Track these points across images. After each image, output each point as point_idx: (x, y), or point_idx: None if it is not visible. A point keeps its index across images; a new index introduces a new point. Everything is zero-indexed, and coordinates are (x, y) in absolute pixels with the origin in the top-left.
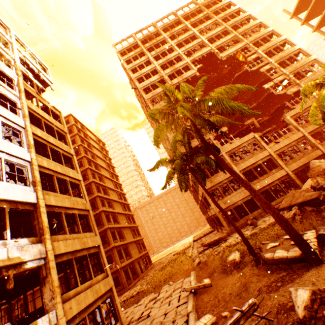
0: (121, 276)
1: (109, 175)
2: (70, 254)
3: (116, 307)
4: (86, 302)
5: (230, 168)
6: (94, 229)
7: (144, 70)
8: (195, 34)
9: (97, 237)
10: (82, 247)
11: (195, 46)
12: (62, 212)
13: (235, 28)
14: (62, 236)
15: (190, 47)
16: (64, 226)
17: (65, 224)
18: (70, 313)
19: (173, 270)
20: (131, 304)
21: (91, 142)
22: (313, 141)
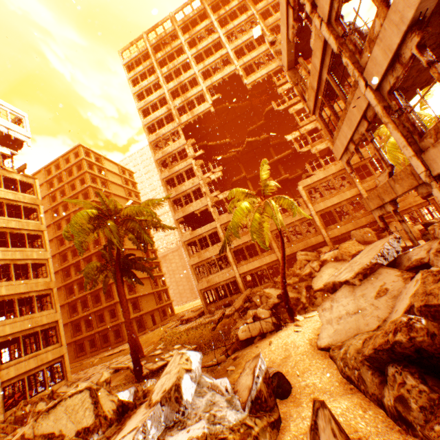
0: (122, 329)
1: None
2: (18, 333)
3: (65, 369)
4: (27, 368)
5: (121, 291)
6: (55, 306)
7: (152, 97)
8: (221, 39)
9: (56, 313)
10: (33, 325)
11: (217, 62)
12: (16, 298)
13: (276, 31)
14: (11, 320)
15: (210, 64)
16: (16, 310)
17: (17, 309)
18: (8, 376)
19: (149, 338)
20: (107, 360)
21: (108, 178)
22: (318, 223)
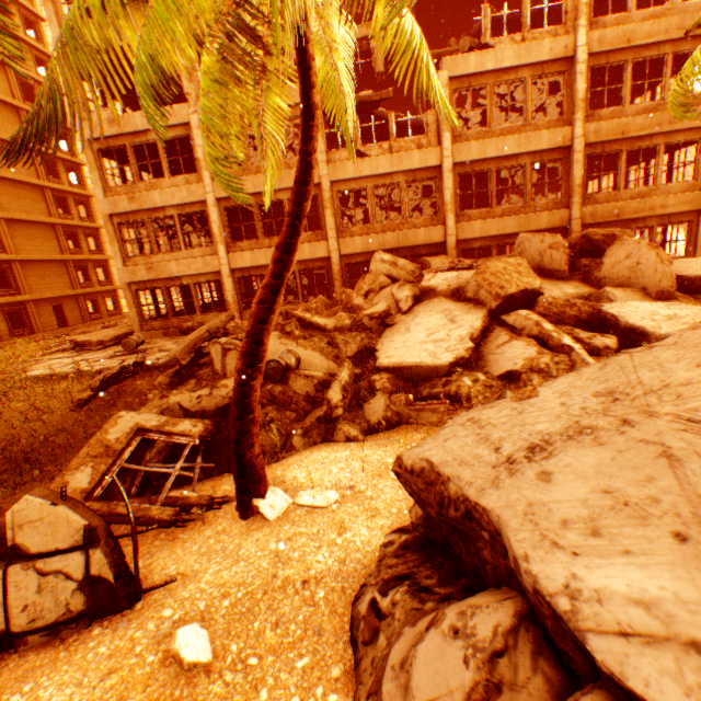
0: None
1: None
2: None
3: None
4: None
5: None
6: None
7: None
8: None
9: None
10: None
11: None
12: None
13: None
14: None
15: None
16: None
17: None
18: None
19: None
20: None
21: None
22: (449, 197)
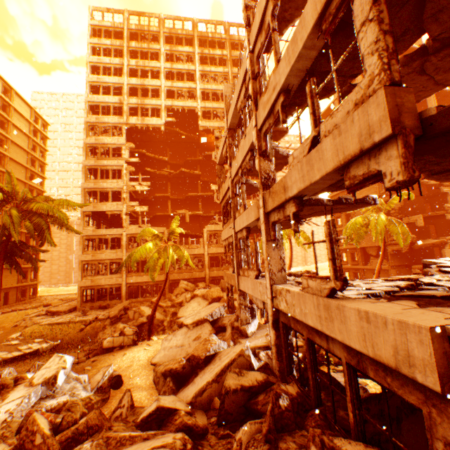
0: None
1: (26, 174)
2: None
3: None
4: None
5: None
6: None
7: (108, 79)
8: (196, 73)
9: None
10: None
11: (184, 90)
12: None
13: None
14: None
15: (178, 87)
16: None
17: None
18: None
19: None
20: None
21: (12, 120)
22: (206, 263)
